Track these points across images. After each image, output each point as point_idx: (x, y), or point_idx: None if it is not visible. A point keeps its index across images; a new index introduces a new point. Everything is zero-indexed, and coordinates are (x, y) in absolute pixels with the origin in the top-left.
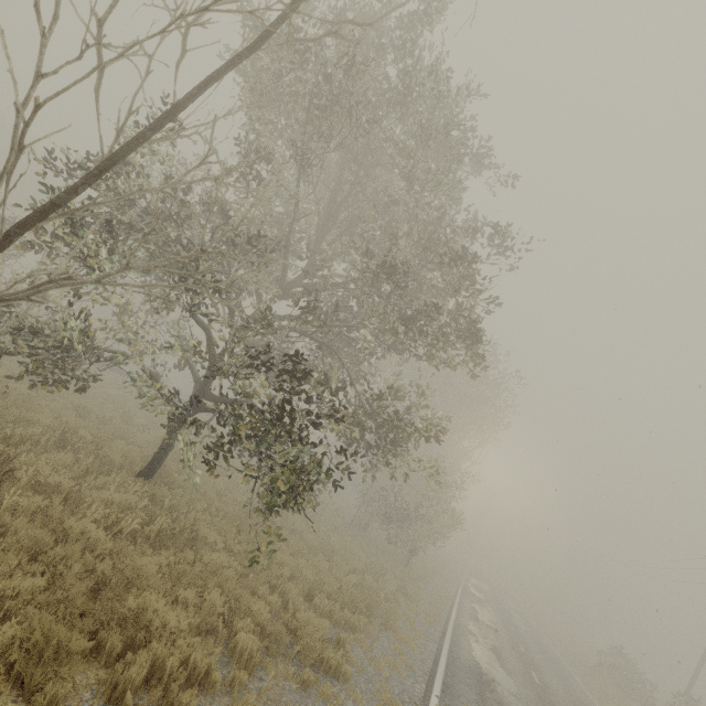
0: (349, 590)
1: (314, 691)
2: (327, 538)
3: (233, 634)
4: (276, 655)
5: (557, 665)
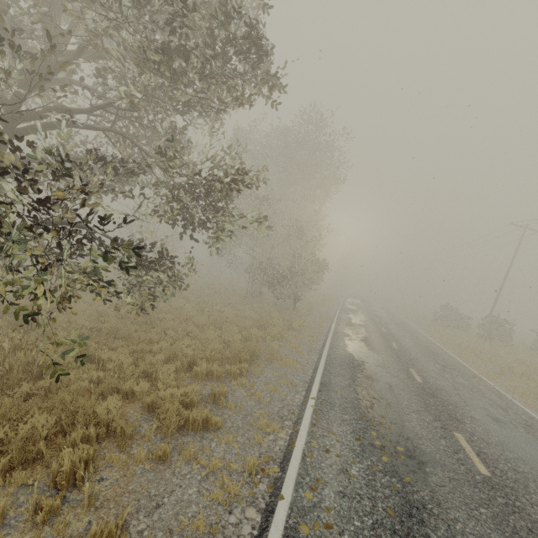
0: (233, 347)
1: (177, 457)
2: (220, 314)
3: (62, 452)
4: (124, 447)
5: (409, 330)
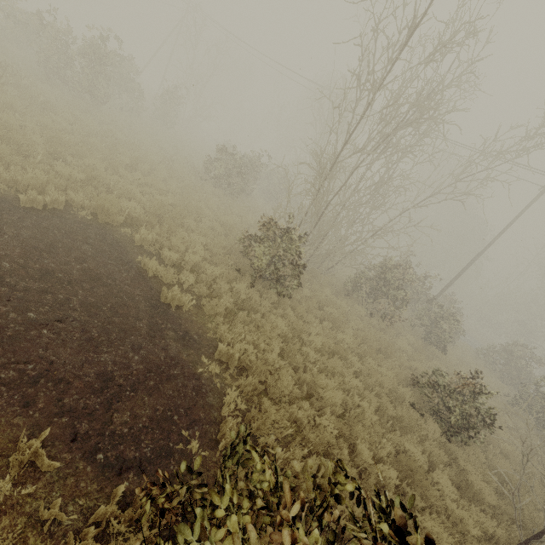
0: None
1: None
2: None
3: None
4: None
5: None
